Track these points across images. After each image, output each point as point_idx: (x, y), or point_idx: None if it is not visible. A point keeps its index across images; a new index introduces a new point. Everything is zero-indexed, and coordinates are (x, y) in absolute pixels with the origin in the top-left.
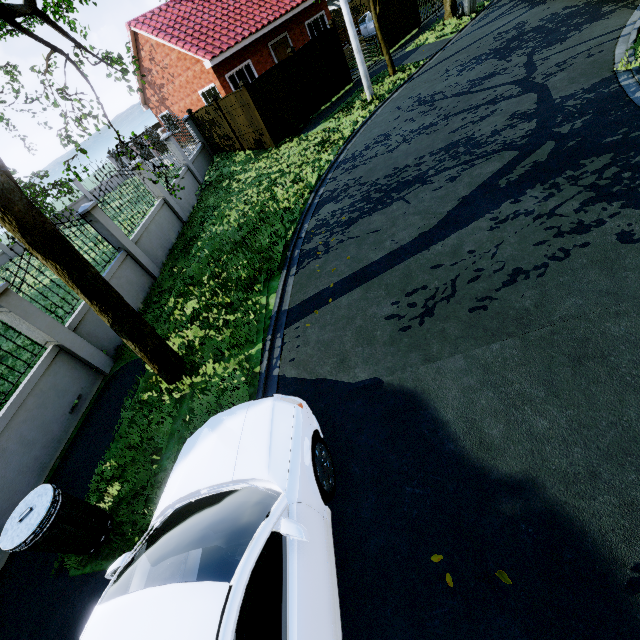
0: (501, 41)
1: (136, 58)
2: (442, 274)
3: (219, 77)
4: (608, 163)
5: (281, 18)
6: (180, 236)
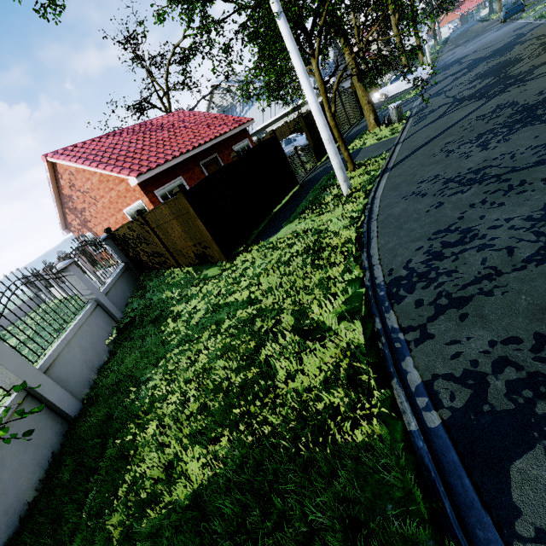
0: (503, 116)
1: (55, 187)
2: None
3: (147, 193)
4: None
5: (211, 141)
6: (51, 473)
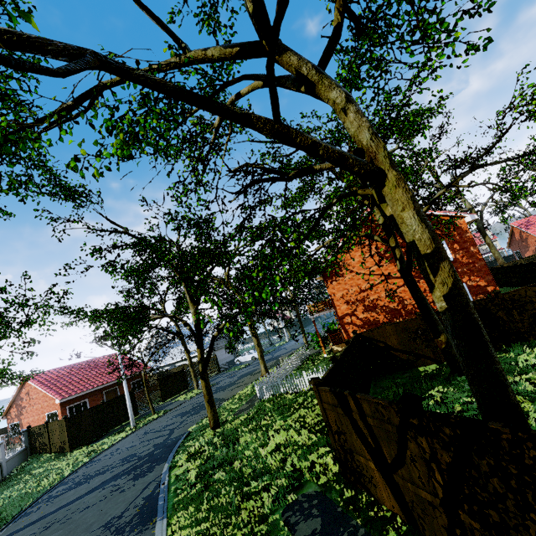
0: (191, 407)
1: (18, 391)
2: (67, 512)
3: (62, 407)
4: (148, 465)
5: (115, 380)
6: None
